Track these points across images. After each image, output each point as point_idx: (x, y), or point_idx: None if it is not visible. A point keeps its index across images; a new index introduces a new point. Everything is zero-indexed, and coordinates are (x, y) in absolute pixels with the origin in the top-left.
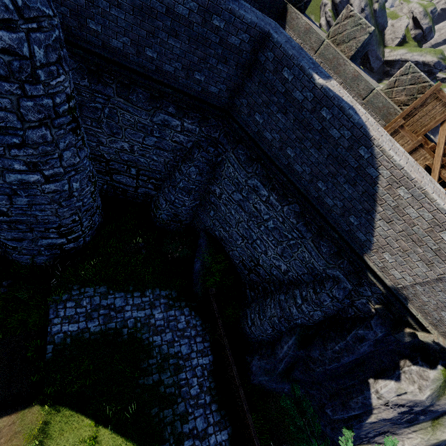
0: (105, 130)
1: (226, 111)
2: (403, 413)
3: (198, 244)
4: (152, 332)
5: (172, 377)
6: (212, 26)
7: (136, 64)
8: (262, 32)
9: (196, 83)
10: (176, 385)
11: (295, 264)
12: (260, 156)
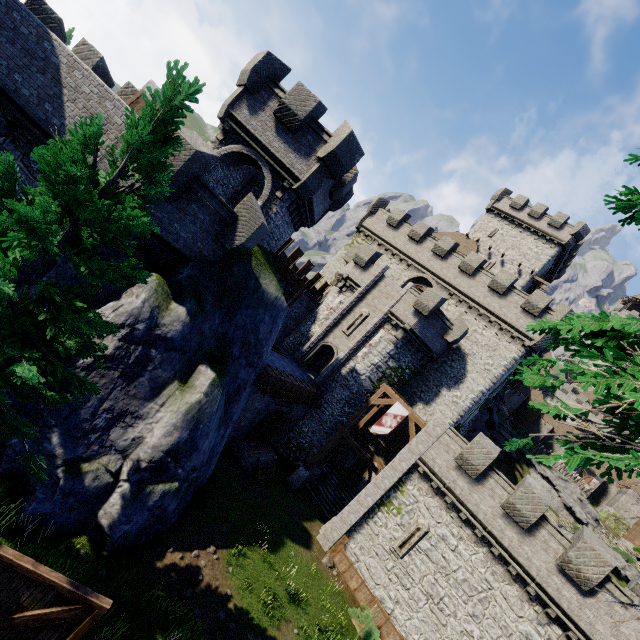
0: None
1: None
2: (125, 338)
3: None
4: None
5: None
6: None
7: None
8: None
9: None
10: None
11: None
12: None
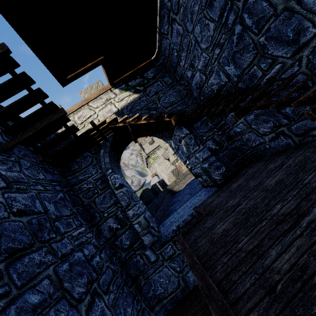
0: None
1: None
2: None
3: None
4: None
5: None
6: None
7: None
8: None
9: None
10: None
11: None
12: None
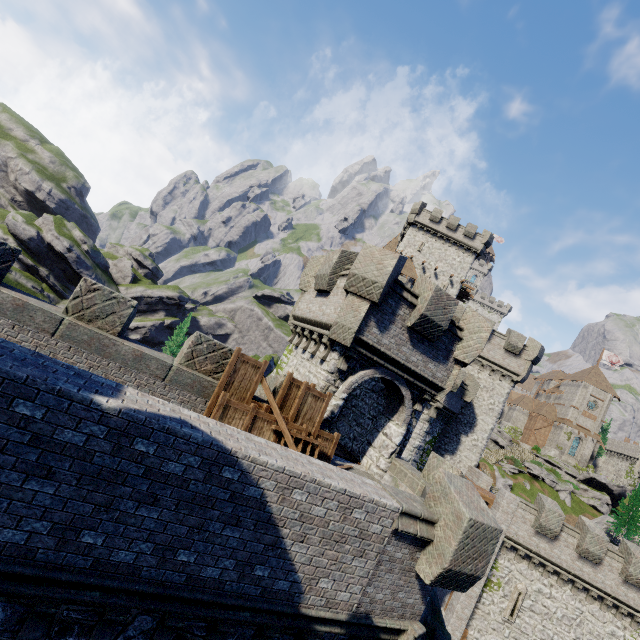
0: None
1: None
2: None
3: None
4: None
5: None
6: None
7: None
8: None
9: None
10: None
11: None
12: (1, 588)
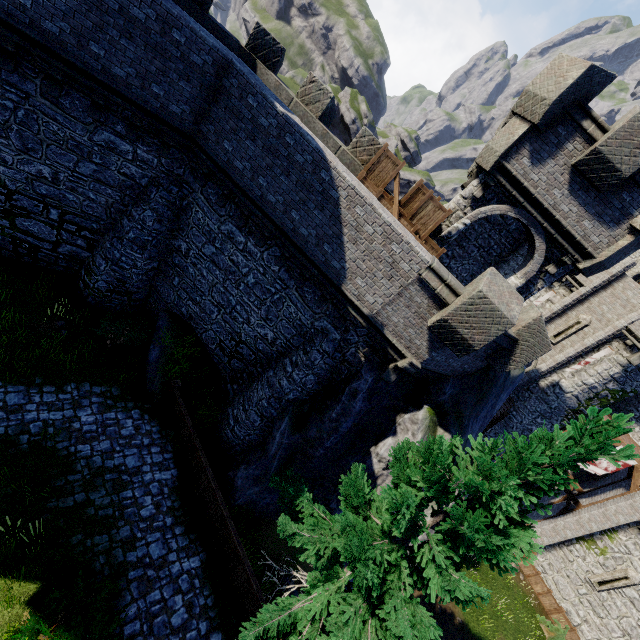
0: (14, 142)
1: (191, 138)
2: None
3: (156, 328)
4: (76, 440)
5: (109, 496)
6: (173, 39)
7: (76, 57)
8: (225, 59)
9: (153, 98)
10: (116, 506)
11: (282, 326)
12: (233, 190)
